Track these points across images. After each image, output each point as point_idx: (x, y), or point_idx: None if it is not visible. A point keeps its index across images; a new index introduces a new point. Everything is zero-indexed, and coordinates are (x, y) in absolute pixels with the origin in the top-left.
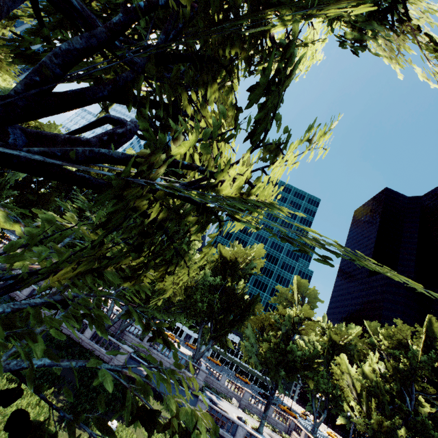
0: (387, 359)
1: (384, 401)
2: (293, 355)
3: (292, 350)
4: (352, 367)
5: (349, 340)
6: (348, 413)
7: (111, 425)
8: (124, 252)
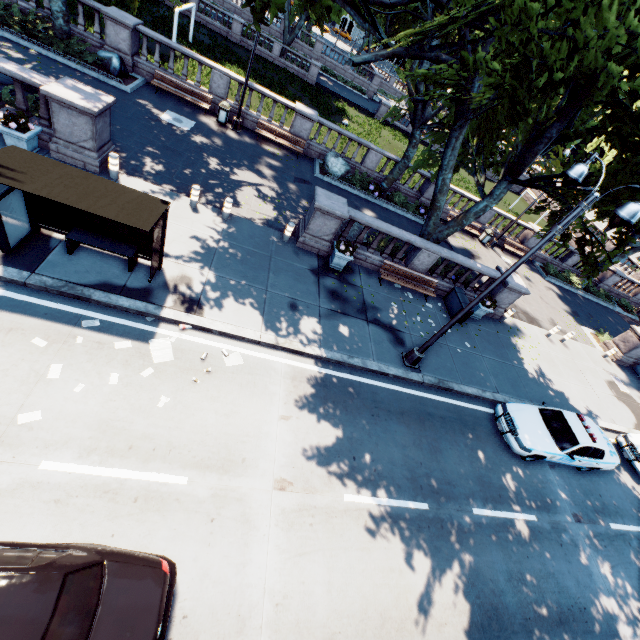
0: None
1: None
2: None
3: None
4: None
5: None
6: None
7: (345, 123)
8: None
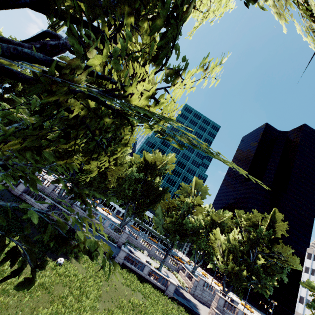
0: (244, 232)
1: (238, 256)
2: (186, 226)
3: (186, 224)
4: (222, 236)
5: (223, 220)
6: (215, 261)
7: (59, 261)
8: (58, 140)
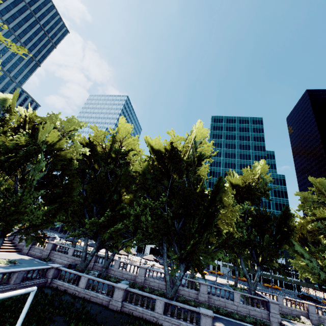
0: None
1: None
2: None
3: None
4: None
5: None
6: None
7: None
8: None
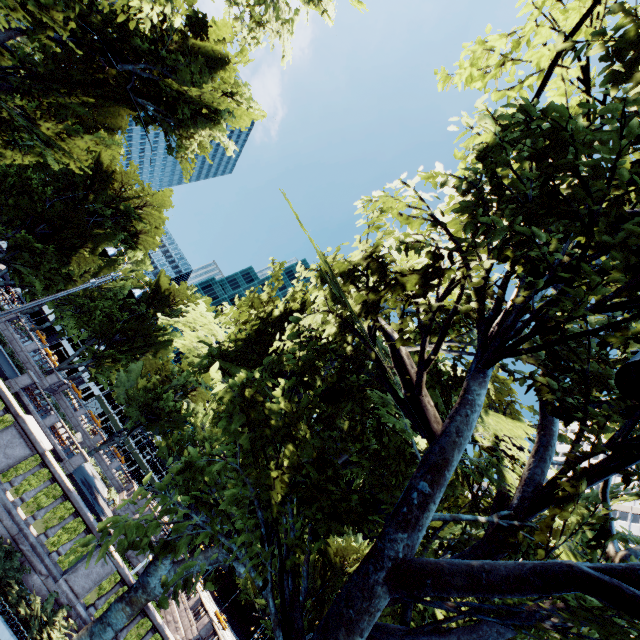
0: None
1: None
2: (164, 404)
3: (166, 400)
4: None
5: None
6: None
7: None
8: None
